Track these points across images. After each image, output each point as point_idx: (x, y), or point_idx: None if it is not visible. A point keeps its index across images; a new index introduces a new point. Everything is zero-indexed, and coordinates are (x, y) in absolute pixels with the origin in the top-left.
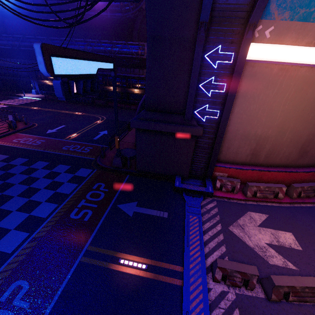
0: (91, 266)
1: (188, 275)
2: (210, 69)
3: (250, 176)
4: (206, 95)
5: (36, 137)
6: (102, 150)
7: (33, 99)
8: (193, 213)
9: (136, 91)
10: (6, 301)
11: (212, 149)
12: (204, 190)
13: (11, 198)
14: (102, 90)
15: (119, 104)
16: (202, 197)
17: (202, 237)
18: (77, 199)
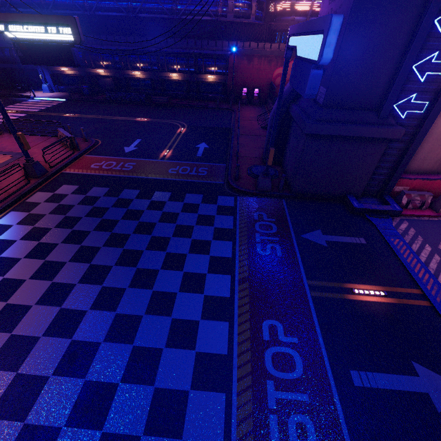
0: (328, 299)
1: (432, 296)
2: (436, 40)
3: (435, 188)
4: (418, 81)
5: (117, 159)
6: (238, 169)
7: (51, 100)
8: (393, 236)
9: (210, 79)
10: (272, 340)
11: (404, 156)
12: (392, 208)
13: (169, 240)
14: (157, 79)
15: (187, 101)
16: (390, 217)
17: (420, 260)
18: (248, 233)
